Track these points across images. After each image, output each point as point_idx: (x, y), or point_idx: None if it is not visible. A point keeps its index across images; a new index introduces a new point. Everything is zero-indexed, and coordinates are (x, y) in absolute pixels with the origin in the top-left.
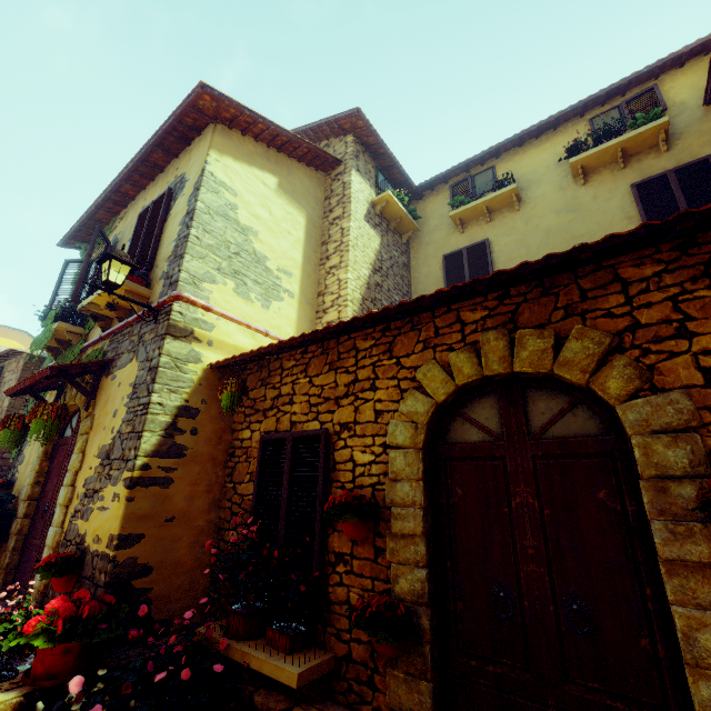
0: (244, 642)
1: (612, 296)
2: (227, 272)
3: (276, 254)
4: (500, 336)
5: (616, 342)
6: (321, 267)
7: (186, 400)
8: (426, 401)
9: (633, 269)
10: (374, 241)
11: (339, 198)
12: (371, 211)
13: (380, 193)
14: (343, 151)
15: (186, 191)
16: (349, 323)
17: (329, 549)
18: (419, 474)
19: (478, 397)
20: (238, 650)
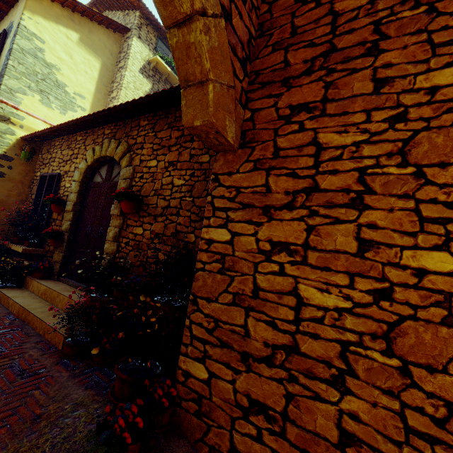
0: (16, 244)
1: (136, 131)
2: (35, 90)
3: (73, 84)
4: (108, 141)
5: (130, 148)
6: (109, 96)
7: (5, 152)
8: (85, 164)
9: (143, 122)
10: (146, 86)
11: (124, 54)
12: (147, 67)
13: (154, 56)
14: (133, 22)
15: (11, 35)
16: (61, 126)
17: (52, 217)
18: (77, 191)
19: (104, 165)
20: (11, 245)
